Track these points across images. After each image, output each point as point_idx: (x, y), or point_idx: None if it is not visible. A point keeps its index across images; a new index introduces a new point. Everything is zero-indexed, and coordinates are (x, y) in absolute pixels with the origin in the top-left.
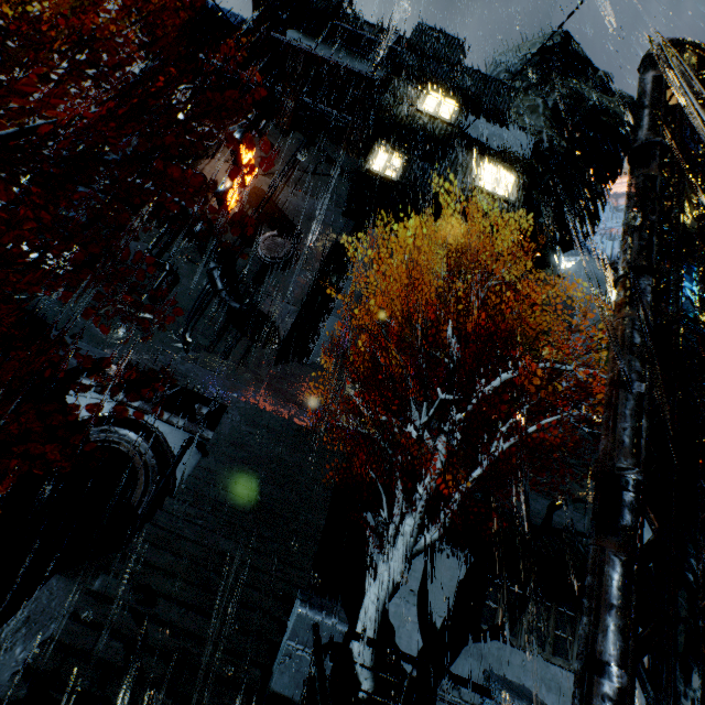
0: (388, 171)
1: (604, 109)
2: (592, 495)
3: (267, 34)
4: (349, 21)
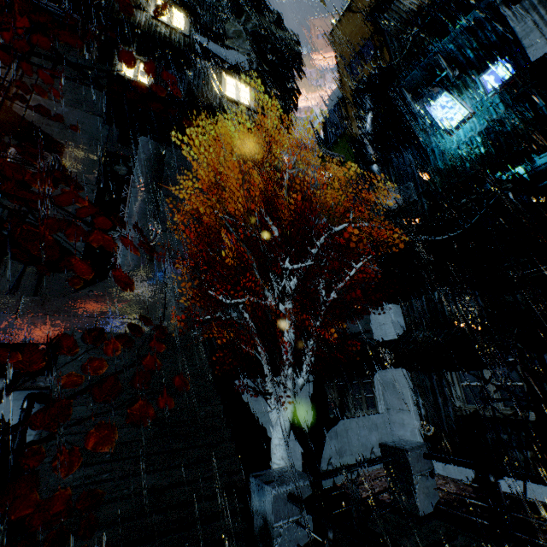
0: (140, 77)
1: (284, 41)
2: (361, 306)
3: None
4: None
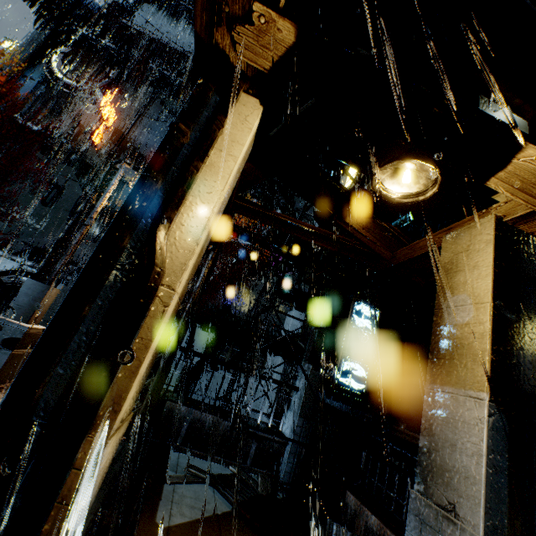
0: None
1: None
2: (281, 307)
3: (117, 20)
4: (190, 1)
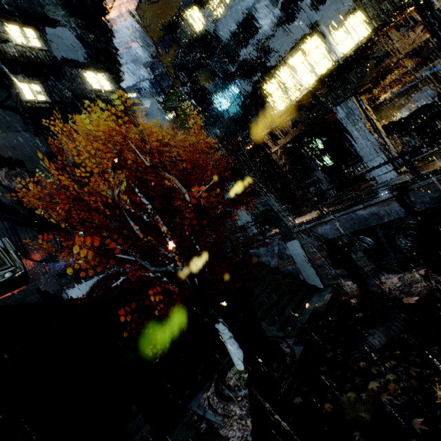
0: (38, 96)
1: None
2: (219, 187)
3: None
4: None
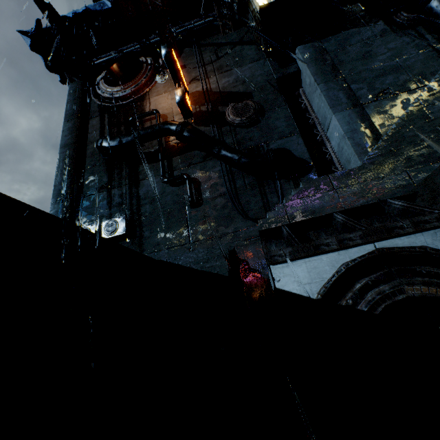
0: None
1: None
2: None
3: None
4: None
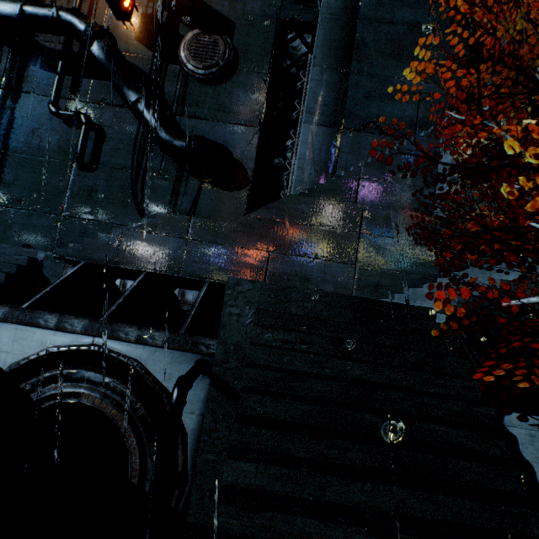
0: None
1: None
2: None
3: None
4: None
